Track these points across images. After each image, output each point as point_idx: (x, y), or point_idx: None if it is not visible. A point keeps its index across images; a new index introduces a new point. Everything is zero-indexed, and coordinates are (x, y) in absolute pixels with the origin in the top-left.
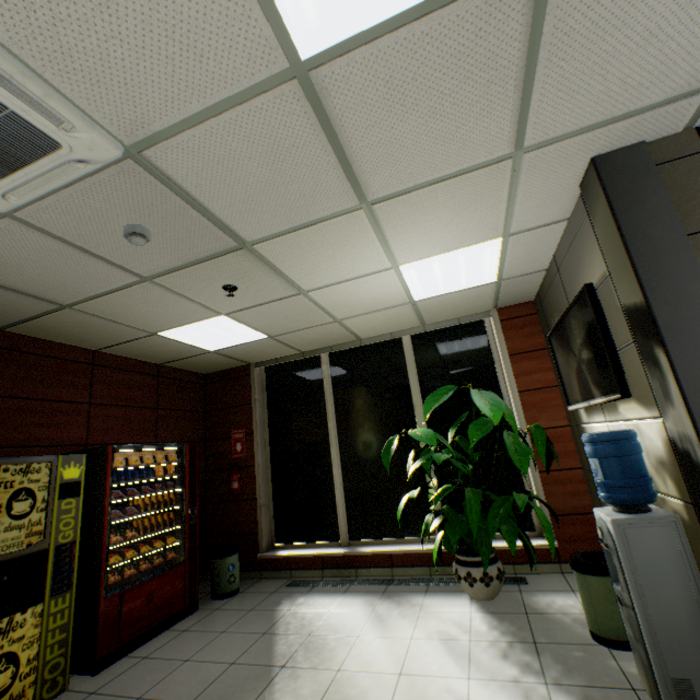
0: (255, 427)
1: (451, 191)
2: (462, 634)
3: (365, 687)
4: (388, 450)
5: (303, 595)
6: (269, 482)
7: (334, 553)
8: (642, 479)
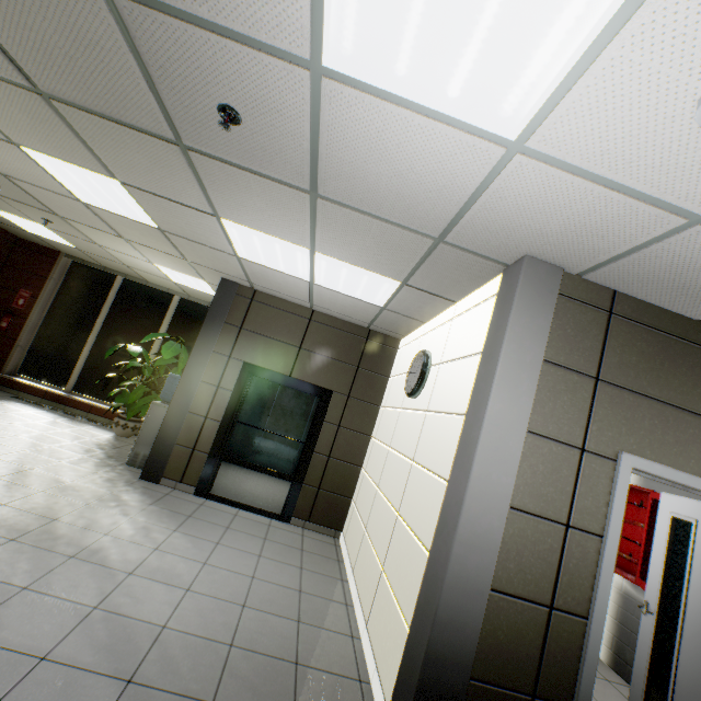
0: (42, 295)
1: (166, 255)
2: (90, 437)
3: (20, 429)
4: (115, 349)
5: (18, 403)
6: (34, 335)
7: (56, 392)
8: (173, 394)
